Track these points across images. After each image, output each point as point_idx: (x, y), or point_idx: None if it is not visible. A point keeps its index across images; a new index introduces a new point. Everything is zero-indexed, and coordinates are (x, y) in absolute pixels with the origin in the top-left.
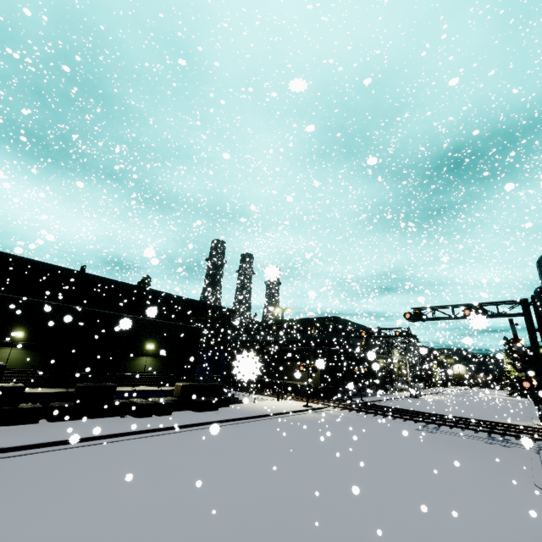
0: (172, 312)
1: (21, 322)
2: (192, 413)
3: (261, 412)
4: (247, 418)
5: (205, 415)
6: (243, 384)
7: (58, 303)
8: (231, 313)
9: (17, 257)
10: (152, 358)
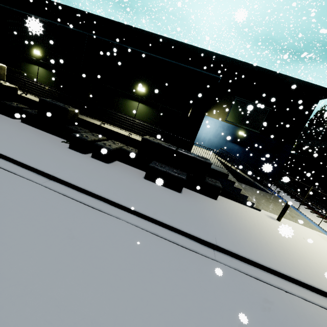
0: (228, 83)
1: (40, 42)
2: (133, 175)
3: (240, 243)
4: (182, 233)
5: (134, 184)
6: (311, 195)
7: (58, 23)
8: (321, 95)
9: (103, 18)
10: (145, 105)
